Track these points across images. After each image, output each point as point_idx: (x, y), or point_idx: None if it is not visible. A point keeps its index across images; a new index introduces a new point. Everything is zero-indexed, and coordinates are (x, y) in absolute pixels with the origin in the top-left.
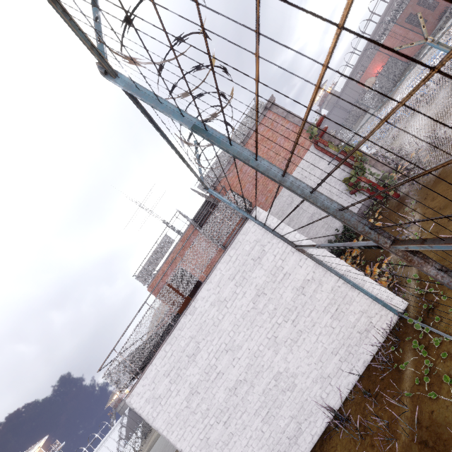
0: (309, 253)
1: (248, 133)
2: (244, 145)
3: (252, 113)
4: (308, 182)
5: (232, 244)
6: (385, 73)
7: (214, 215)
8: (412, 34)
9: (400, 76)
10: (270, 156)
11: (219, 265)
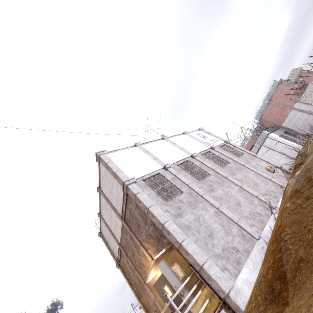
0: (282, 143)
1: (272, 96)
2: (270, 100)
3: (272, 87)
4: (301, 108)
5: (264, 142)
6: None
7: (259, 138)
8: None
9: None
10: (282, 102)
11: (262, 147)
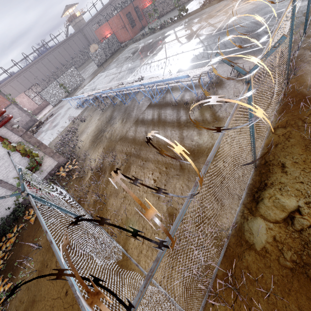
0: None
1: None
2: None
3: None
4: None
5: None
6: (108, 43)
7: None
8: (127, 27)
9: (116, 51)
10: None
11: None
